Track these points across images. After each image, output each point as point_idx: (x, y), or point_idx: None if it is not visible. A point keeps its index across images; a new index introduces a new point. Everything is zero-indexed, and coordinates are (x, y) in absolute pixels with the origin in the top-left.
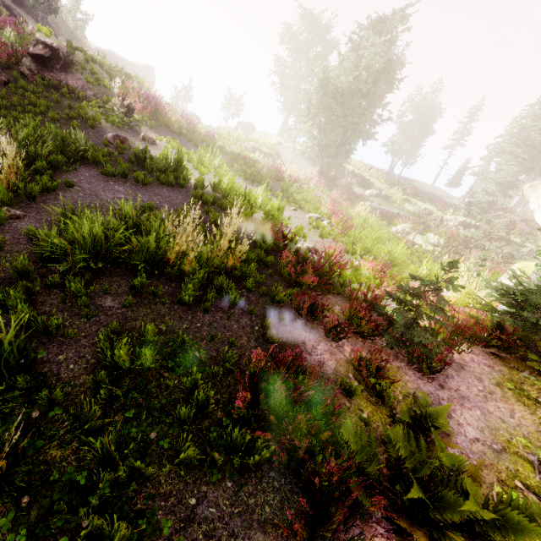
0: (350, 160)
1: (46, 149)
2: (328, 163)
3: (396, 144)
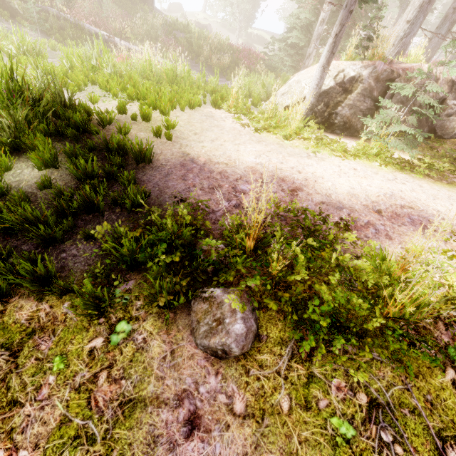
0: (255, 28)
1: (159, 20)
2: (241, 28)
3: (286, 12)
